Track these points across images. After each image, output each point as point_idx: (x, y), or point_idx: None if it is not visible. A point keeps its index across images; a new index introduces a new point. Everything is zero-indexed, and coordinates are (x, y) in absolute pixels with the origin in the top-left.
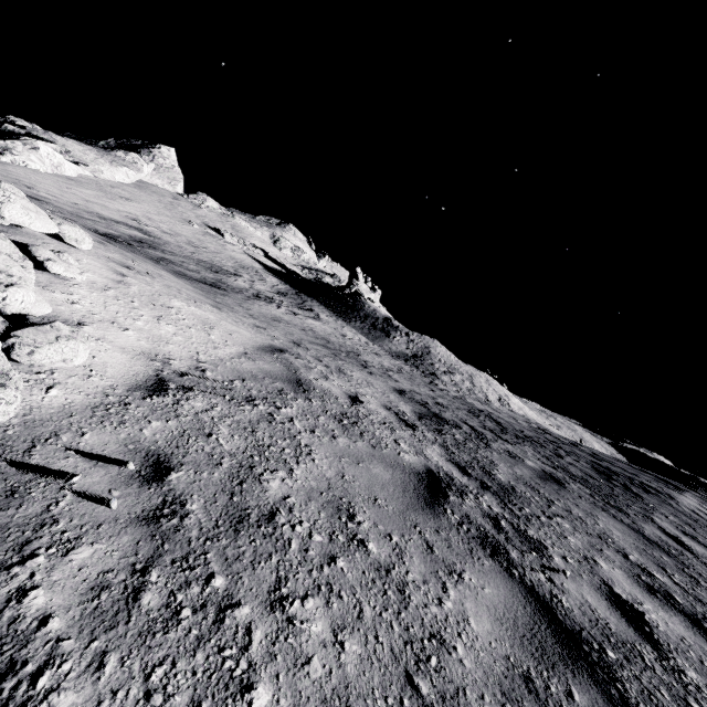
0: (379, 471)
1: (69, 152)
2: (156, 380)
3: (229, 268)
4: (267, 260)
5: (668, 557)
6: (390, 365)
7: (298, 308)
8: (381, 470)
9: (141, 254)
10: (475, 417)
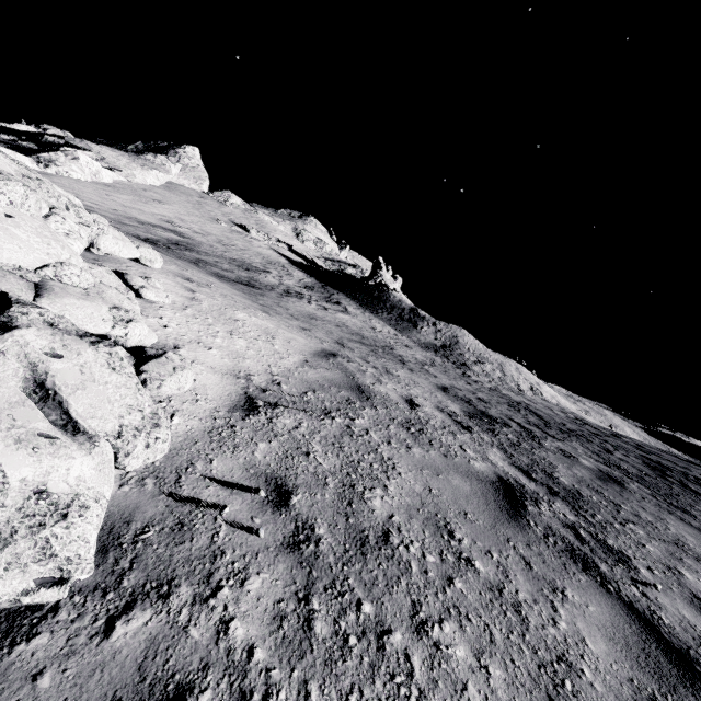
0: (458, 482)
1: (104, 159)
2: (246, 398)
3: (258, 265)
4: (292, 254)
5: None
6: (422, 357)
7: (327, 302)
8: (460, 480)
9: (182, 258)
10: (517, 411)
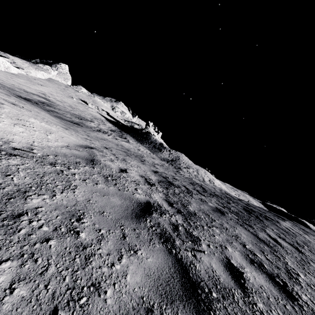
0: (115, 200)
1: (14, 63)
2: None
3: (88, 118)
4: (108, 116)
5: (267, 247)
6: (158, 162)
7: (119, 137)
8: (117, 199)
9: (40, 107)
10: (192, 185)
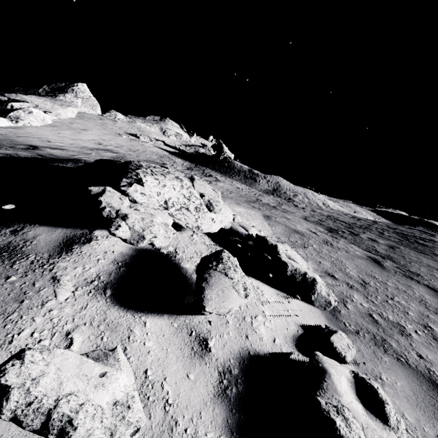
0: (360, 261)
1: (37, 106)
2: None
3: (157, 161)
4: (167, 147)
5: None
6: (273, 200)
7: (205, 176)
8: (360, 260)
9: None
10: (335, 222)
